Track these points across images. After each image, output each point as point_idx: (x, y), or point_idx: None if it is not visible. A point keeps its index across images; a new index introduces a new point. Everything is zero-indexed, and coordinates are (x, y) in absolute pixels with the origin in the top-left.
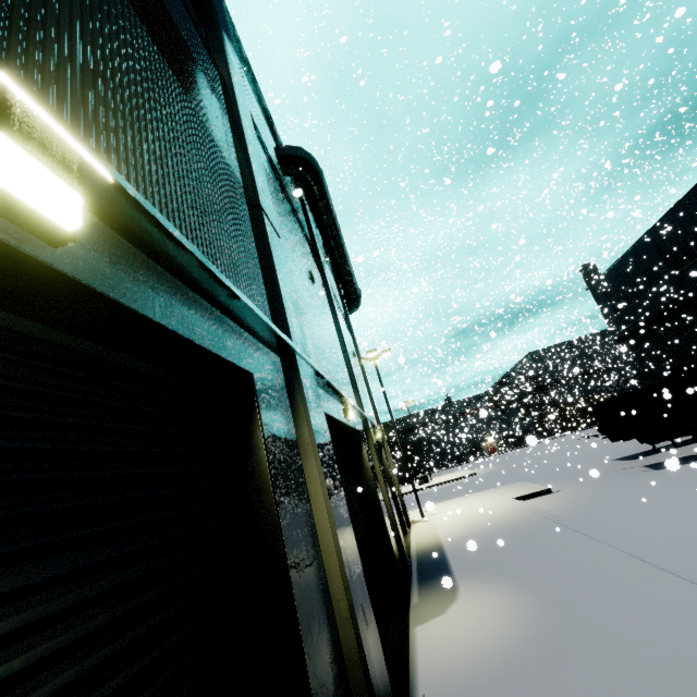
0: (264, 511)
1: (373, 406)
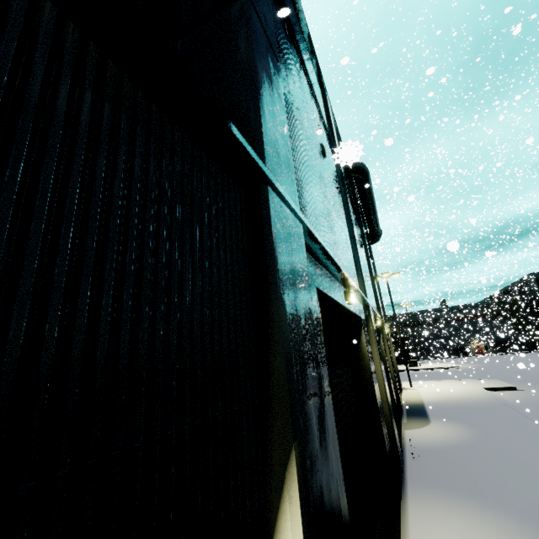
0: (365, 361)
1: (383, 310)
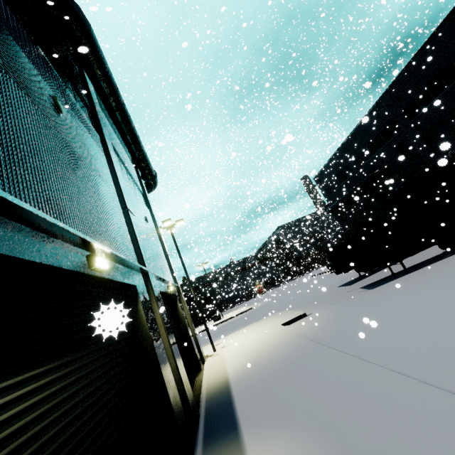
0: None
1: (169, 265)
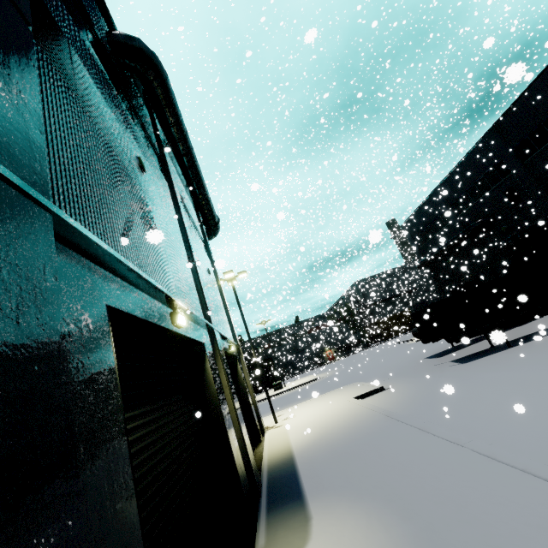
0: None
1: (229, 322)
